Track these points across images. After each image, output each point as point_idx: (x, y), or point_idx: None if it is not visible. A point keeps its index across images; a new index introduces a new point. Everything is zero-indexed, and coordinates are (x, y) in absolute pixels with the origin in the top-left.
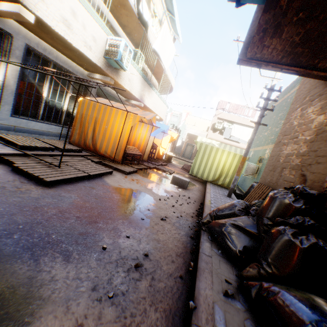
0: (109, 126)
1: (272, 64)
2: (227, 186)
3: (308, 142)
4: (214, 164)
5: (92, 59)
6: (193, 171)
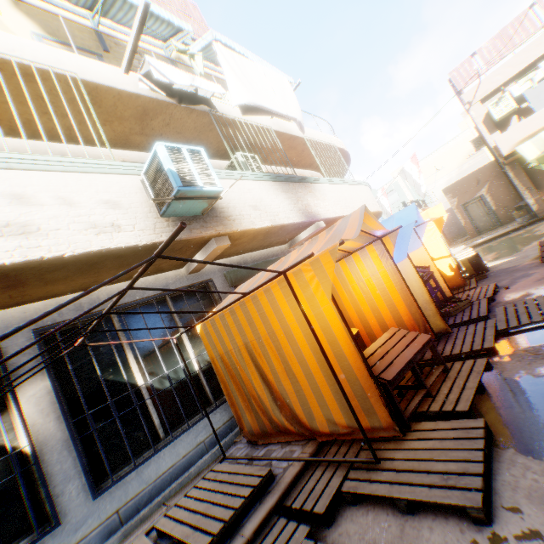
0: (282, 343)
1: None
2: None
3: None
4: None
5: (138, 241)
6: None
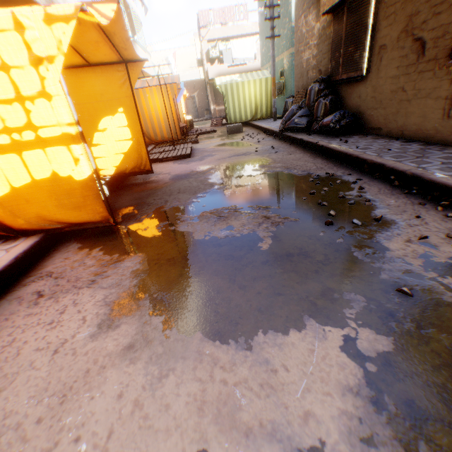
0: (152, 110)
1: None
2: (266, 116)
3: (316, 46)
4: (246, 101)
5: None
6: (231, 119)
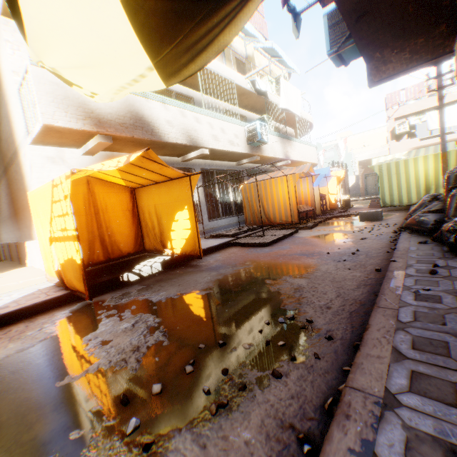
0: (274, 196)
1: (402, 73)
2: None
3: None
4: (409, 180)
5: (241, 151)
6: (385, 201)
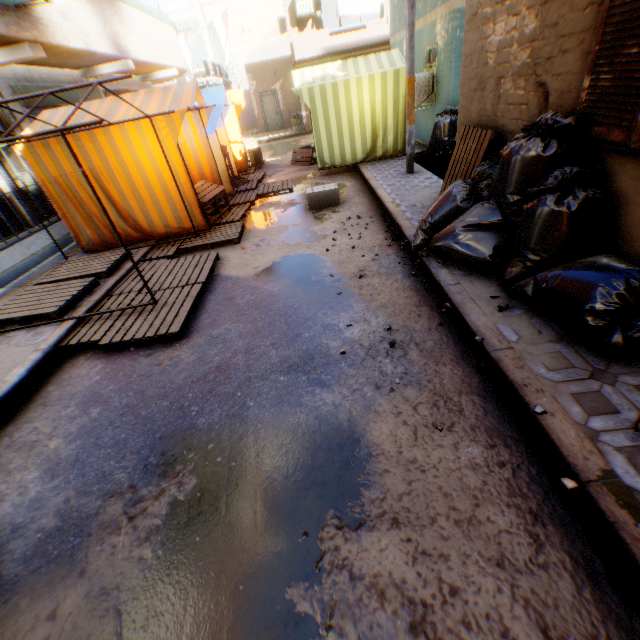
0: (133, 172)
1: None
2: (394, 151)
3: (537, 7)
4: (354, 121)
5: None
6: (324, 159)
